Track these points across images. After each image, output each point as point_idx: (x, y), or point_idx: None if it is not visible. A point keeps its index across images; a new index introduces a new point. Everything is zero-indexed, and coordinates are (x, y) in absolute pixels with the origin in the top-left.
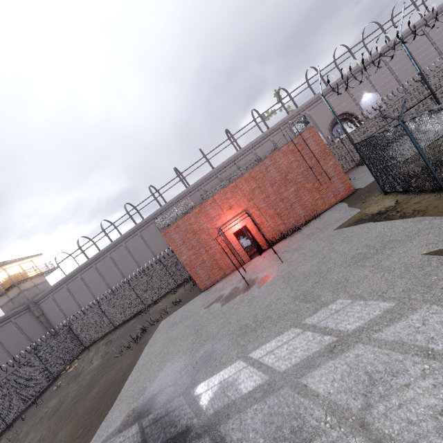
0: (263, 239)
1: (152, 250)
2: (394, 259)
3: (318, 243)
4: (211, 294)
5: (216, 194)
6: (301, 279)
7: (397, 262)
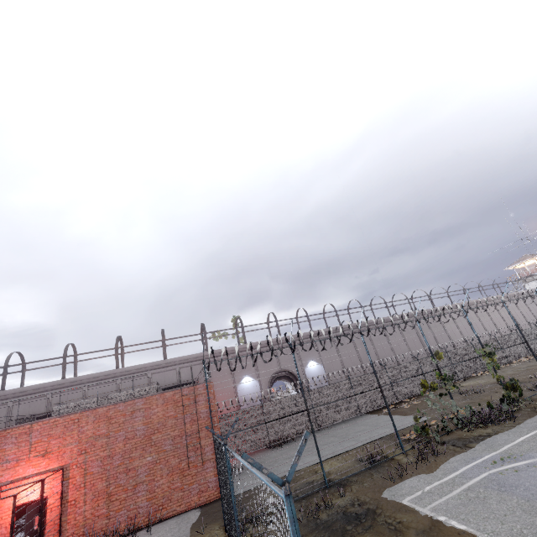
0: (58, 536)
1: None
2: None
3: None
4: None
5: (41, 421)
6: None
7: None
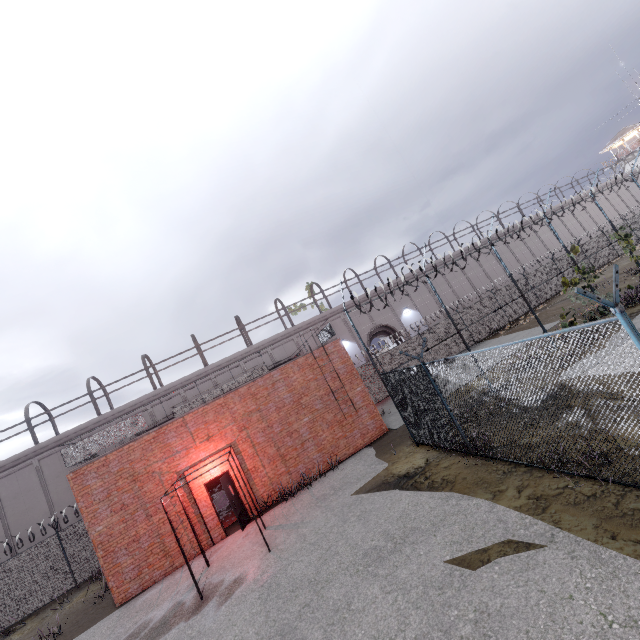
0: (253, 497)
1: (51, 500)
2: (413, 566)
3: (327, 518)
4: (129, 617)
5: (190, 412)
6: (286, 595)
7: (416, 573)
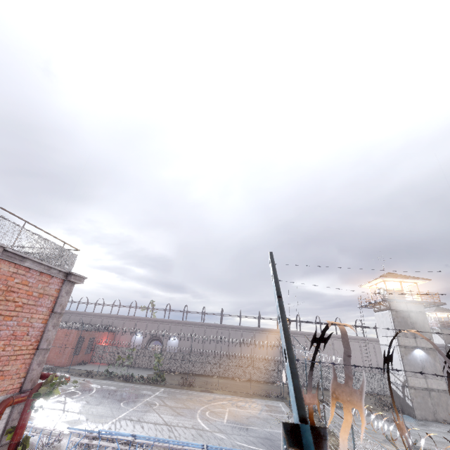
0: None
1: None
2: None
3: None
4: None
5: None
6: None
7: None
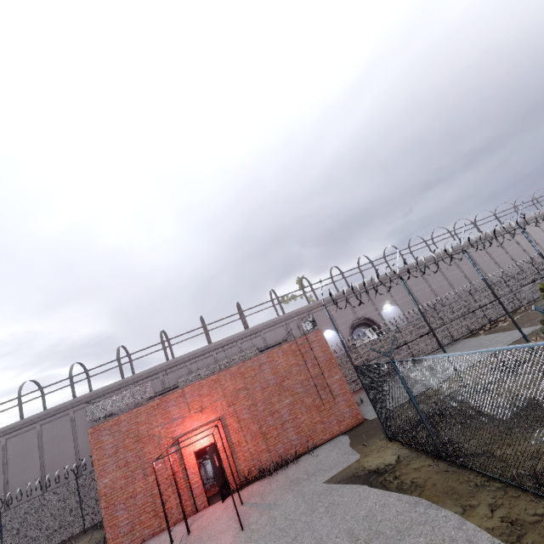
0: (235, 470)
1: (78, 447)
2: None
3: (298, 504)
4: None
5: (188, 385)
6: None
7: None
